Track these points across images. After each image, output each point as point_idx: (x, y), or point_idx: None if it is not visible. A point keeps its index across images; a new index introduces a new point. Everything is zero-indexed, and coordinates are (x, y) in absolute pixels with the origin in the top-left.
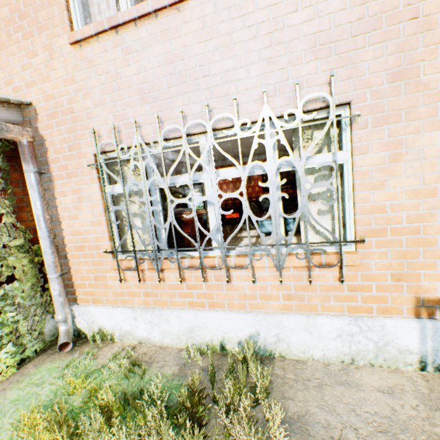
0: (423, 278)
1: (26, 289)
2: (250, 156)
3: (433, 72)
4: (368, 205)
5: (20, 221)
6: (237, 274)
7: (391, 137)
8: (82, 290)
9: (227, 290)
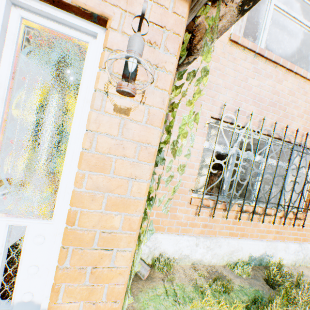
0: None
1: None
2: (293, 160)
3: None
4: None
5: None
6: (260, 218)
7: None
8: None
9: (253, 226)
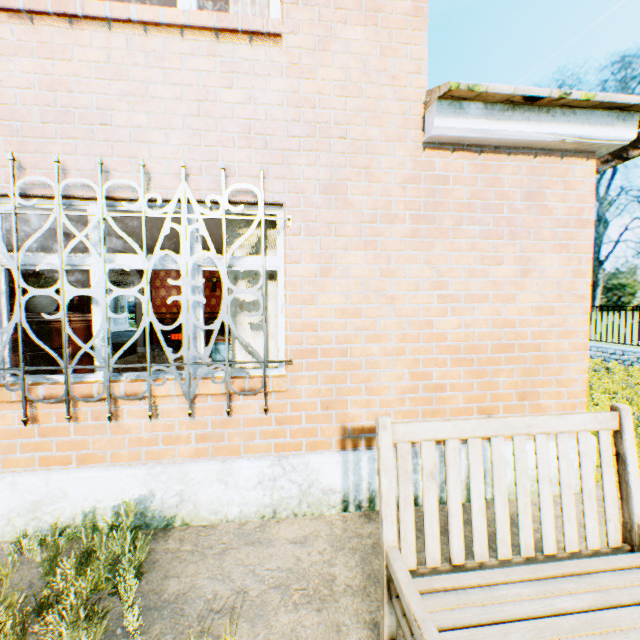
0: (351, 405)
1: None
2: (160, 242)
3: (358, 194)
4: (300, 320)
5: None
6: (131, 408)
7: (323, 250)
8: None
9: (112, 433)
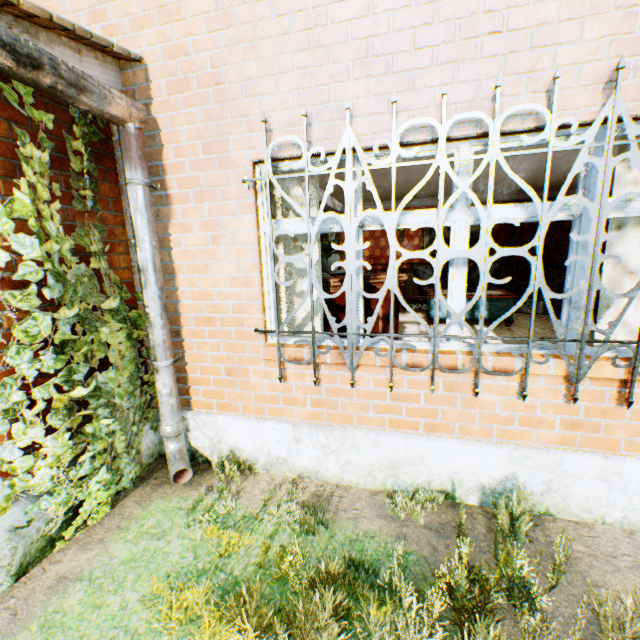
0: None
1: (123, 382)
2: (564, 185)
3: None
4: None
5: (110, 267)
6: (487, 383)
7: None
8: (200, 388)
9: (463, 406)
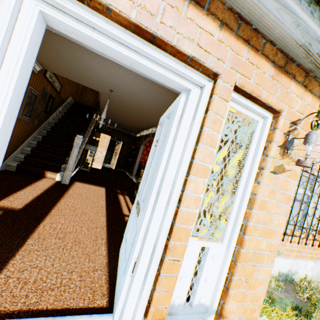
0: None
1: None
2: (315, 190)
3: None
4: None
5: None
6: (287, 238)
7: None
8: None
9: (281, 246)
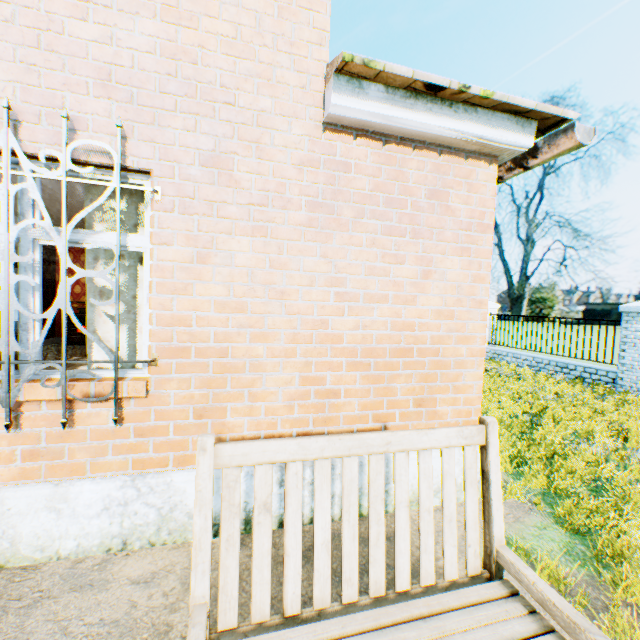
0: (231, 413)
1: None
2: None
3: (246, 171)
4: (170, 313)
5: None
6: None
7: (202, 232)
8: None
9: None
